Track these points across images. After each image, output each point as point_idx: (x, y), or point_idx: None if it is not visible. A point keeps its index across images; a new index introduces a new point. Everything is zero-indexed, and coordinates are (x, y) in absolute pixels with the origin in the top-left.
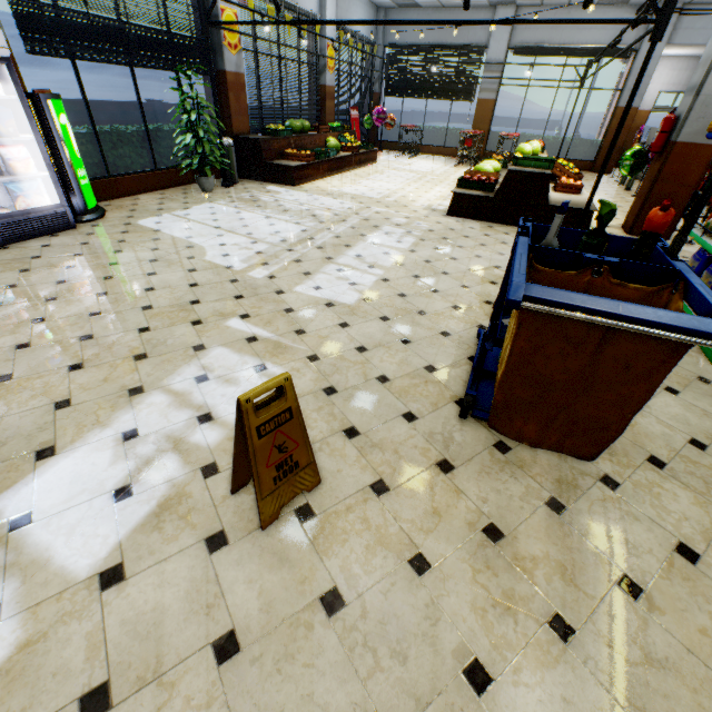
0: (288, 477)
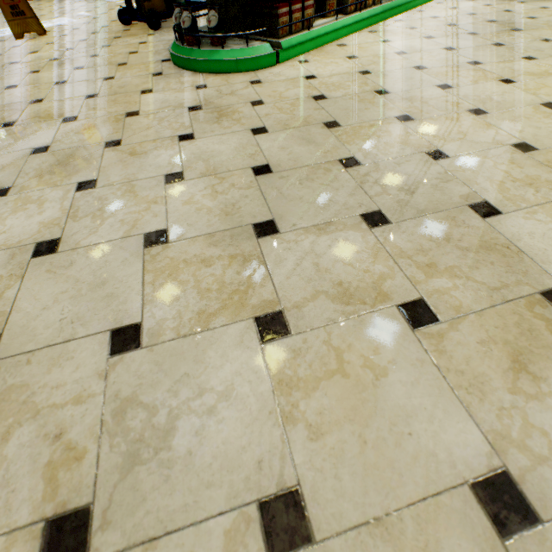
0: (21, 18)
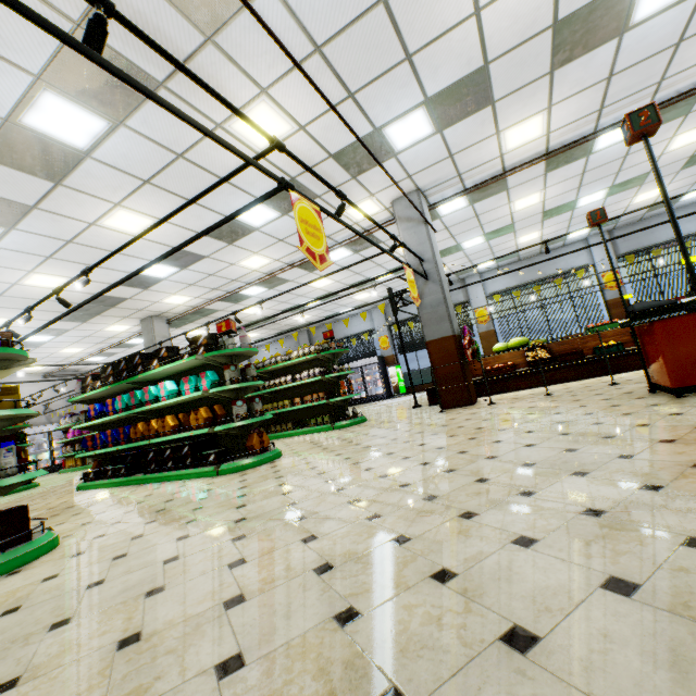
0: None
